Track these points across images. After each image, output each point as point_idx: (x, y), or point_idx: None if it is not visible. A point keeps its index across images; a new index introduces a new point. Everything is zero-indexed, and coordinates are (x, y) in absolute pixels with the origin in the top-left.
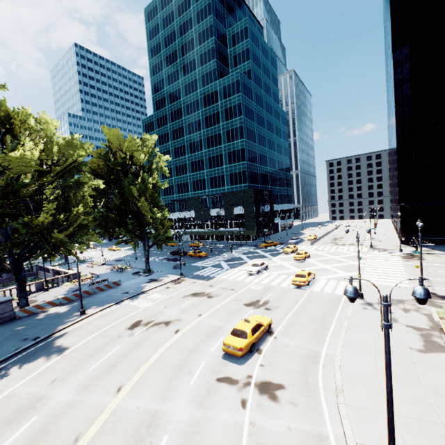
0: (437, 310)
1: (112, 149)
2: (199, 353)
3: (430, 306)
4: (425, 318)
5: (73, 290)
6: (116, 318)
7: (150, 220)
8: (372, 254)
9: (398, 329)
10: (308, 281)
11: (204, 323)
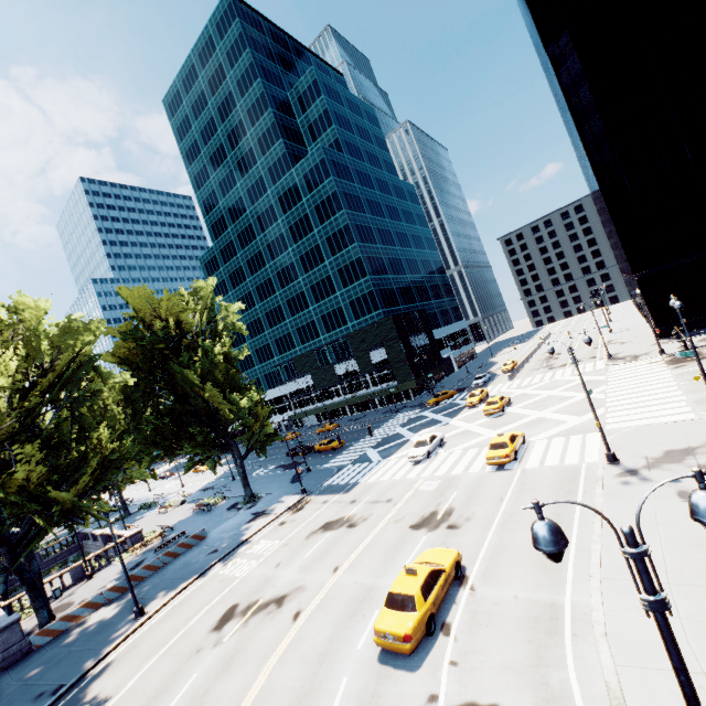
0: None
1: (145, 318)
2: (335, 659)
3: None
4: None
5: (131, 566)
6: (195, 609)
7: (229, 415)
8: (614, 371)
9: None
10: (513, 452)
11: (344, 586)
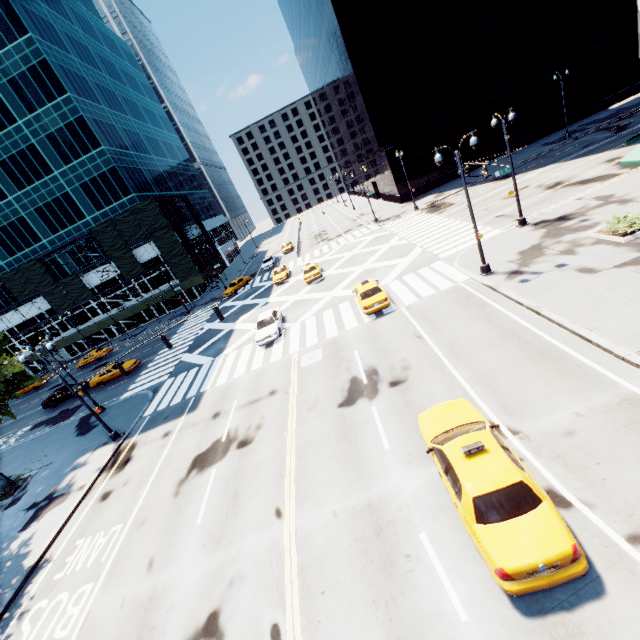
0: (603, 229)
1: None
2: None
3: (575, 233)
4: (609, 246)
5: None
6: None
7: None
8: (392, 227)
9: (622, 277)
10: (387, 295)
11: (320, 530)
